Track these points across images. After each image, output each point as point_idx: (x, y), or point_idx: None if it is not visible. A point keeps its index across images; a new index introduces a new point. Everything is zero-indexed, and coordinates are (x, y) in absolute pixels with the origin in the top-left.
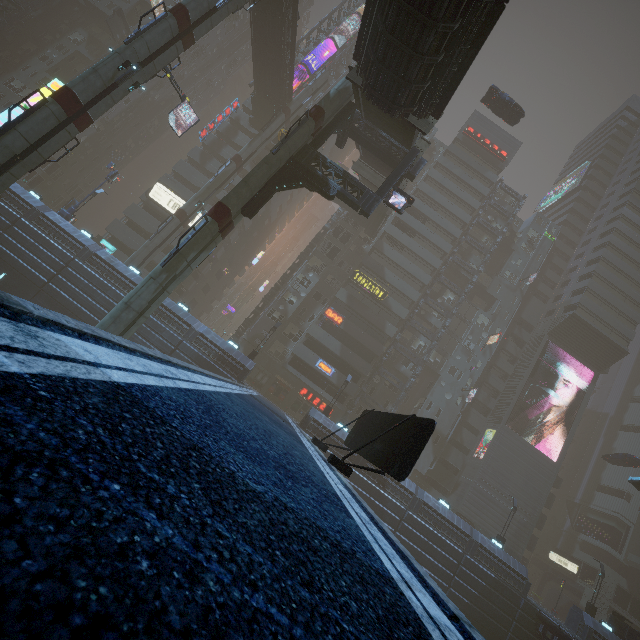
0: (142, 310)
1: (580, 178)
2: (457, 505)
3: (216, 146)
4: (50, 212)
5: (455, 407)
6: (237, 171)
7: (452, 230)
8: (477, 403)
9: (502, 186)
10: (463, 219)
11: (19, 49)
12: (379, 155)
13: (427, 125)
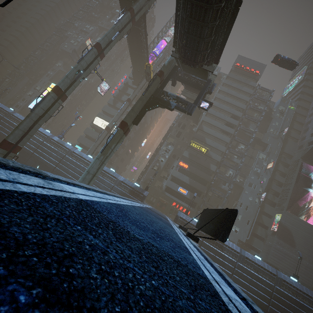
0: (94, 173)
1: (303, 75)
2: (266, 258)
3: (119, 96)
4: (54, 137)
5: (255, 204)
6: (129, 105)
7: (237, 113)
8: (267, 200)
9: (260, 87)
10: (242, 107)
11: (38, 74)
12: (192, 86)
13: (212, 68)
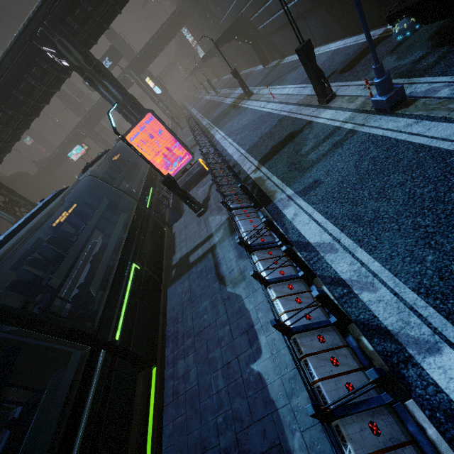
0: None
1: None
2: None
3: None
4: None
5: None
6: None
7: None
8: None
9: None
10: None
11: None
12: None
13: None
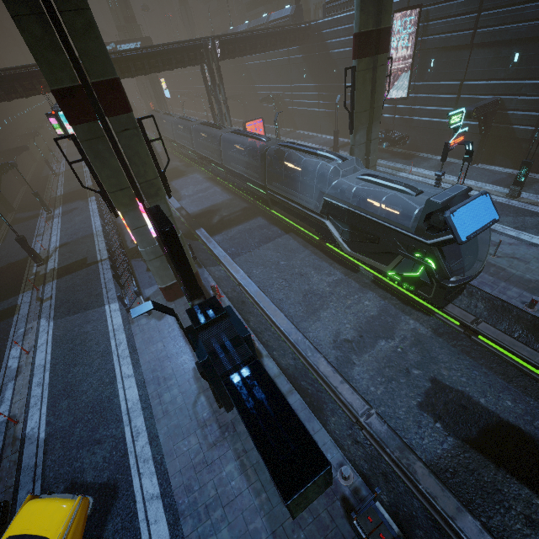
0: None
1: None
2: None
3: None
4: None
5: None
6: None
7: None
8: None
9: None
10: None
11: None
12: None
13: None
